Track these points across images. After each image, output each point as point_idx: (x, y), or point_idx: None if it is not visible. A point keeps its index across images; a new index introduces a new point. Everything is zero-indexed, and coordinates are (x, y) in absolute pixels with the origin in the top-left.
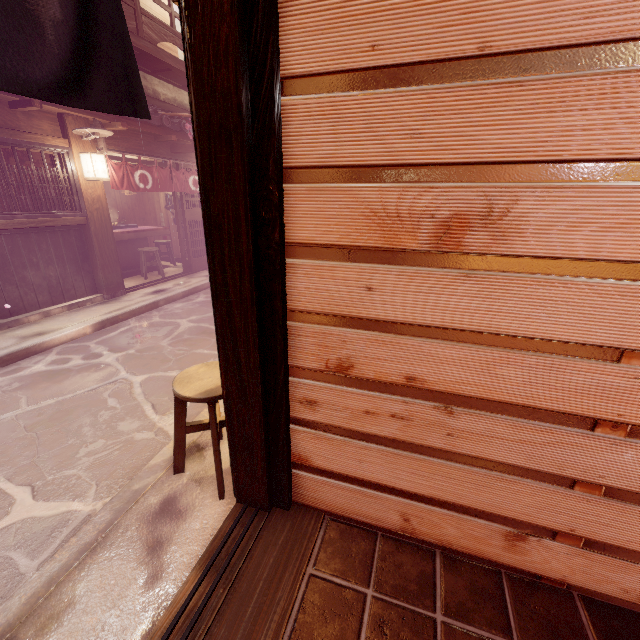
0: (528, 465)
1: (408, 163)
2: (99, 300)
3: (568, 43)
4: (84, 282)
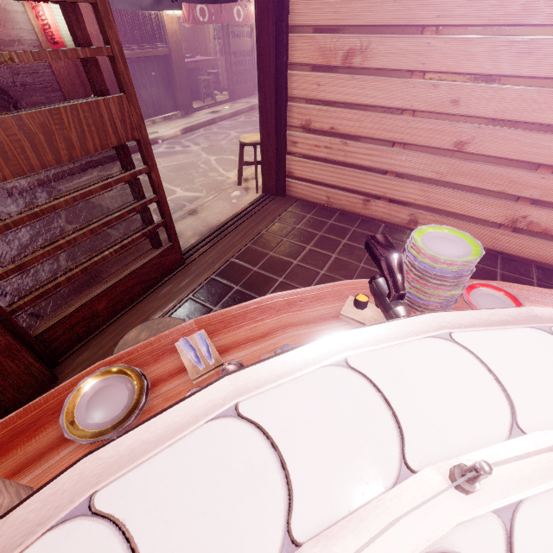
0: (371, 166)
1: (334, 25)
2: (179, 116)
3: None
4: (170, 101)
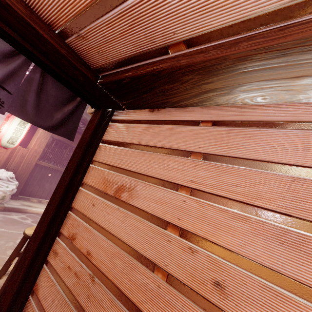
0: None
1: (117, 166)
2: None
3: (156, 146)
4: None
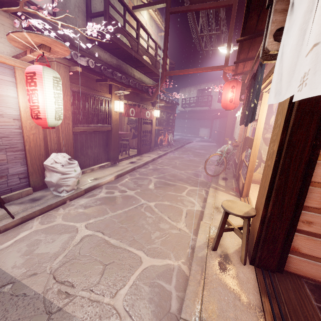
0: None
1: None
2: (109, 164)
3: None
4: (105, 156)
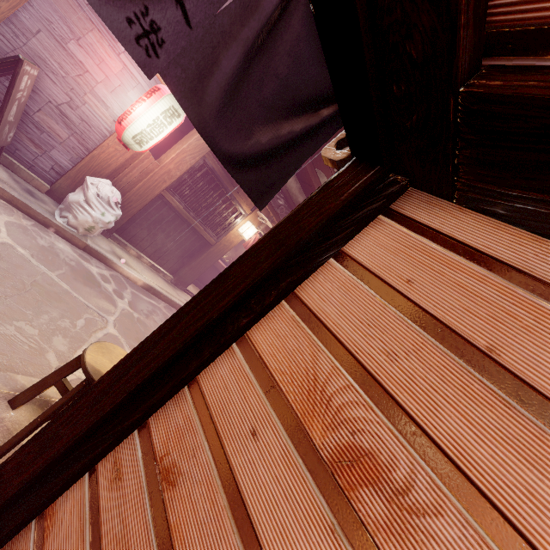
0: None
1: (370, 370)
2: (168, 278)
3: None
4: (175, 264)
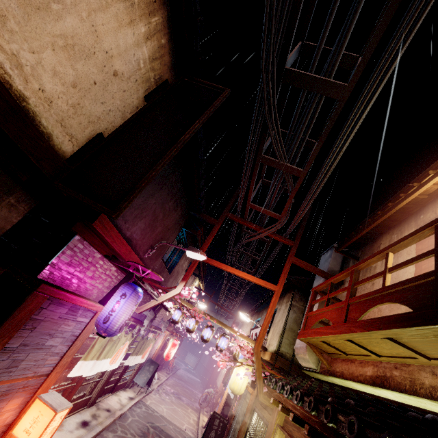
0: None
1: None
2: None
3: None
4: None
